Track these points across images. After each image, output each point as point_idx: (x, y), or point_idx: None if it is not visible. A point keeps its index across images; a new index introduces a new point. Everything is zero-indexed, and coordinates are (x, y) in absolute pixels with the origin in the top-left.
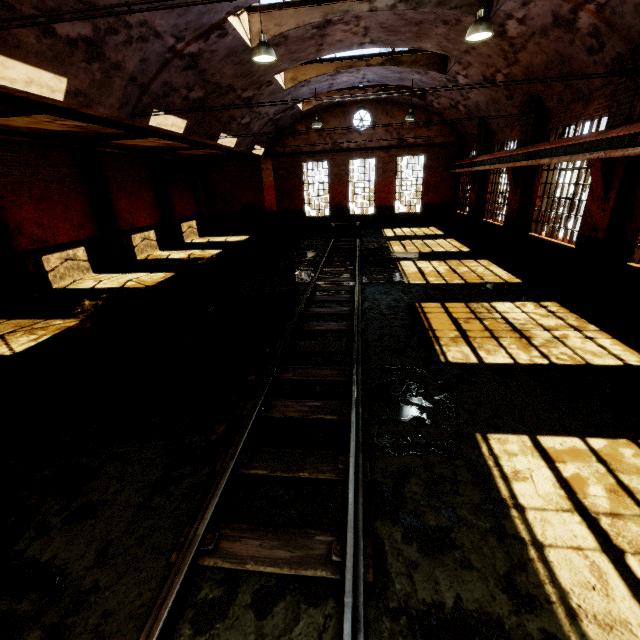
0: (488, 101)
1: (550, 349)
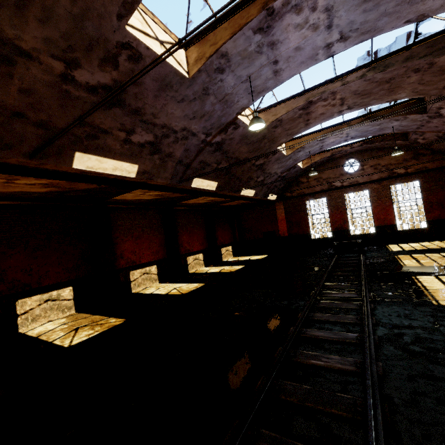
0: None
1: None
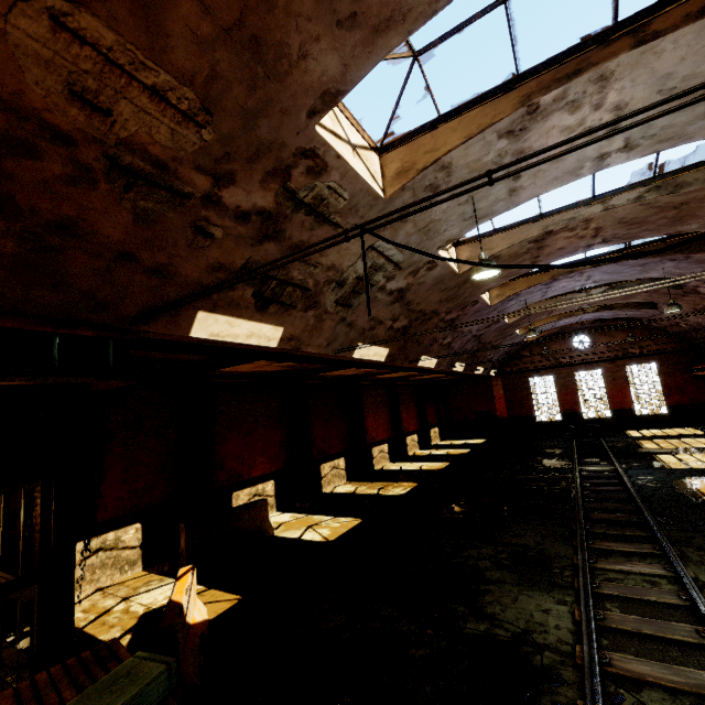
0: None
1: None
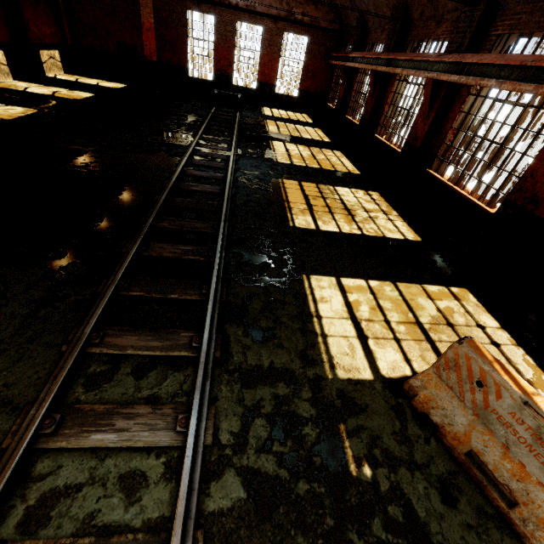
0: None
1: (365, 225)
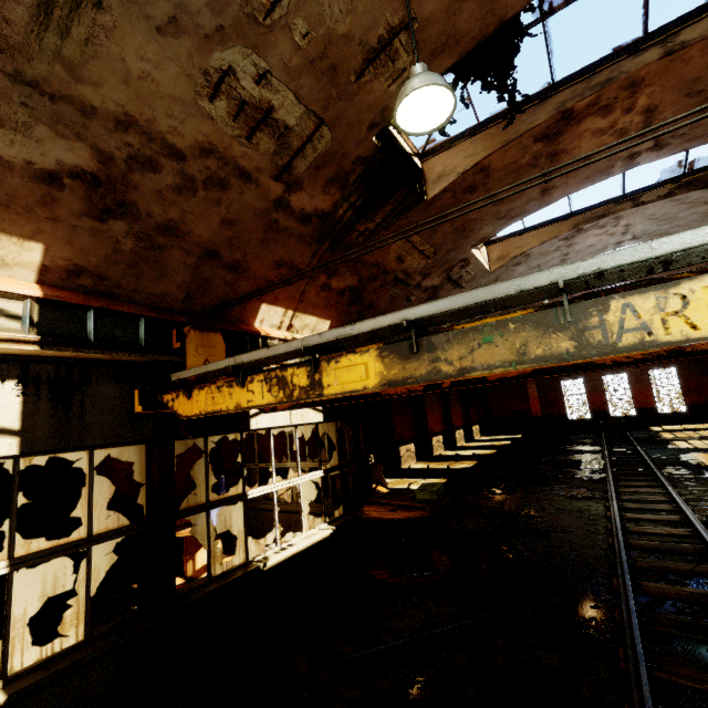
0: None
1: None
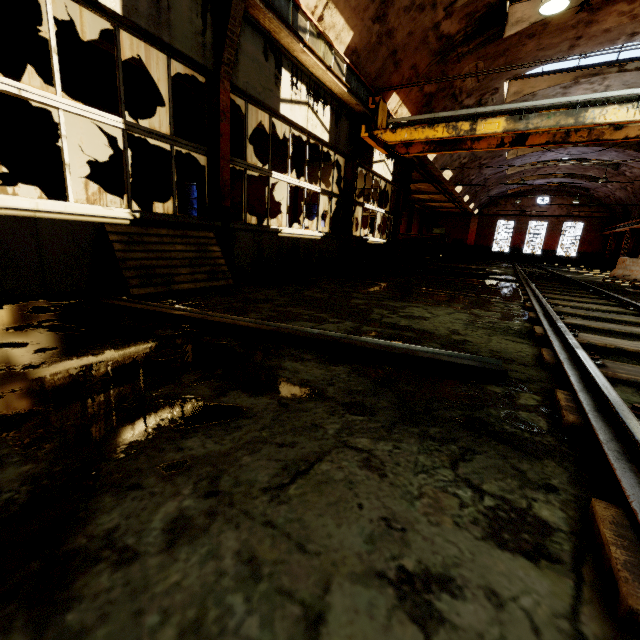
0: (625, 197)
1: None
